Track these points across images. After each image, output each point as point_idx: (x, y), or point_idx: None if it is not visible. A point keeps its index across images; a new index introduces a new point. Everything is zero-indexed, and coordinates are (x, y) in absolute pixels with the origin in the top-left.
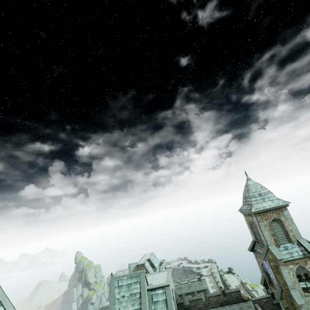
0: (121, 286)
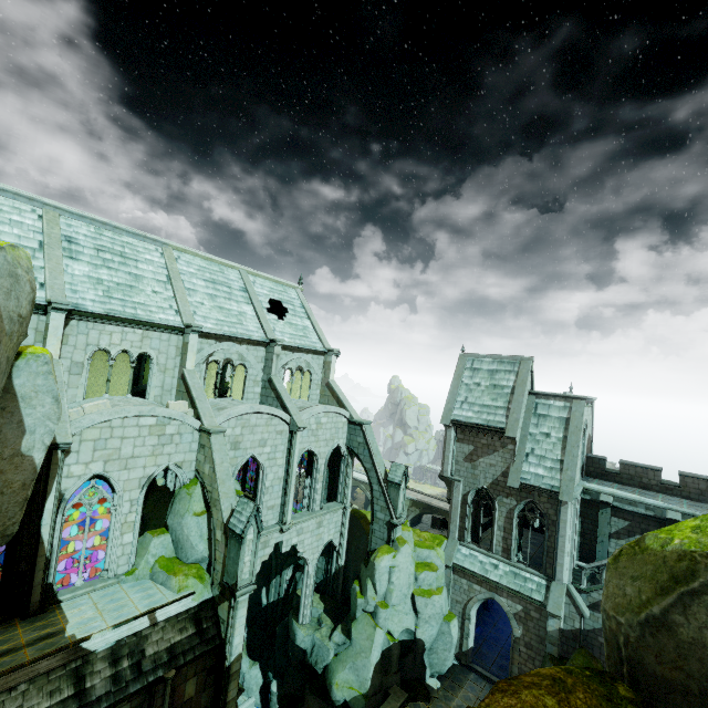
0: (476, 370)
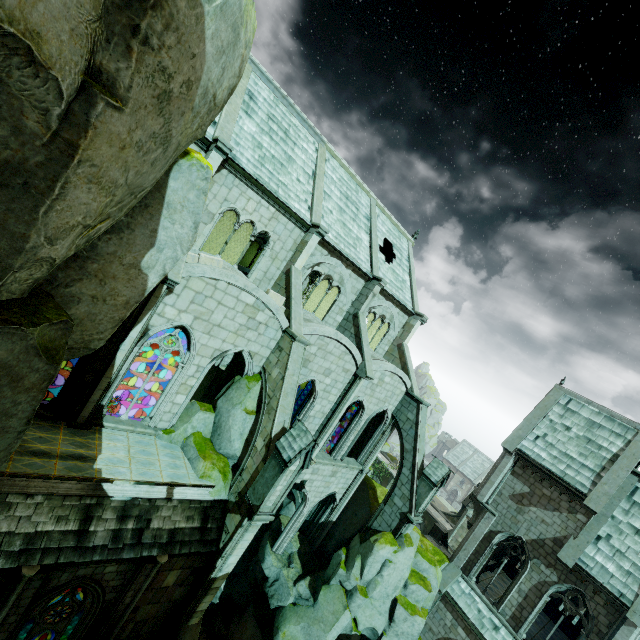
0: (571, 412)
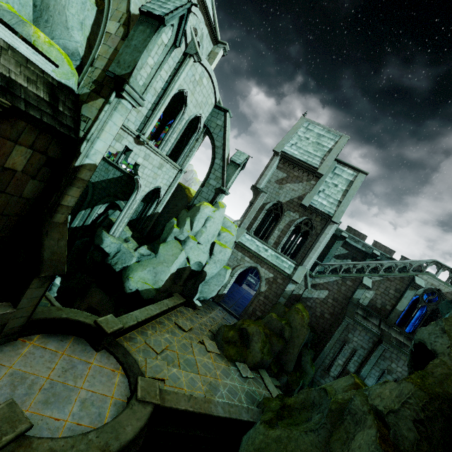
0: (309, 130)
